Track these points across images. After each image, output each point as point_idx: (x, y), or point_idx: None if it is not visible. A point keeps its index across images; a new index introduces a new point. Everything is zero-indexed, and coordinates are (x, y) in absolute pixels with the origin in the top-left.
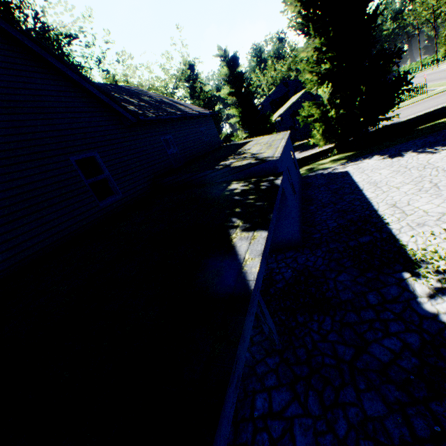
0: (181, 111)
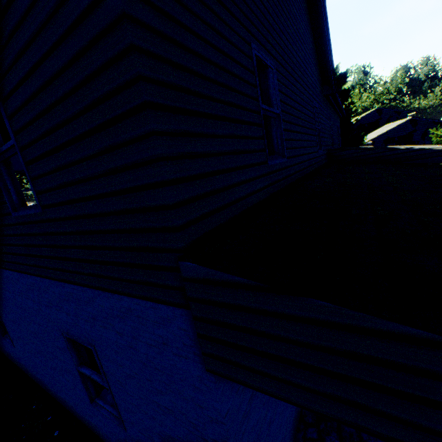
0: None
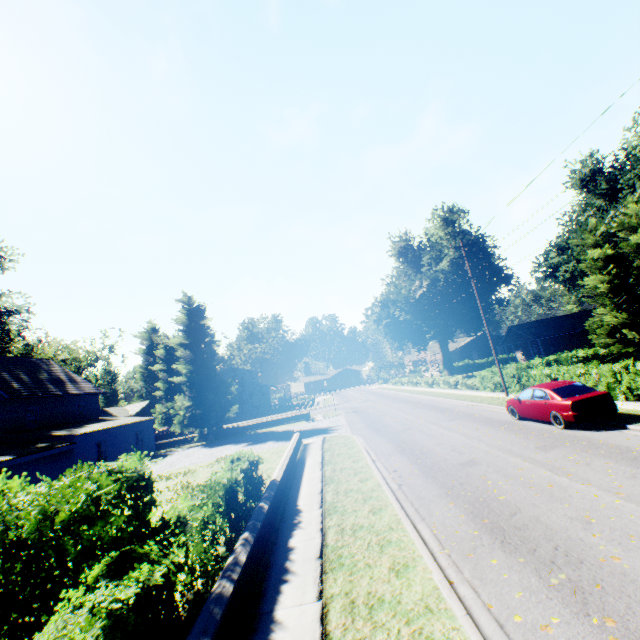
0: (63, 390)
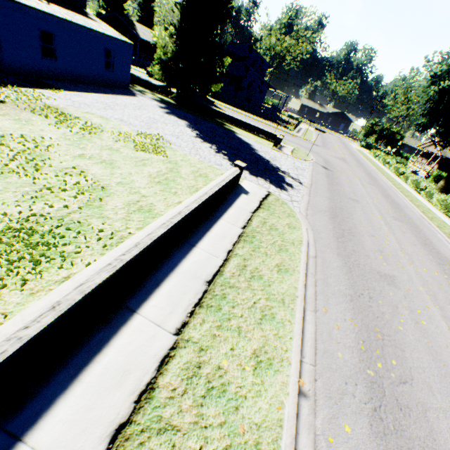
0: None
